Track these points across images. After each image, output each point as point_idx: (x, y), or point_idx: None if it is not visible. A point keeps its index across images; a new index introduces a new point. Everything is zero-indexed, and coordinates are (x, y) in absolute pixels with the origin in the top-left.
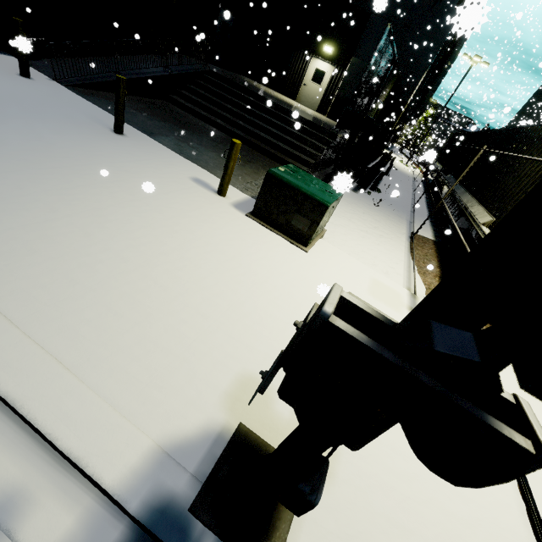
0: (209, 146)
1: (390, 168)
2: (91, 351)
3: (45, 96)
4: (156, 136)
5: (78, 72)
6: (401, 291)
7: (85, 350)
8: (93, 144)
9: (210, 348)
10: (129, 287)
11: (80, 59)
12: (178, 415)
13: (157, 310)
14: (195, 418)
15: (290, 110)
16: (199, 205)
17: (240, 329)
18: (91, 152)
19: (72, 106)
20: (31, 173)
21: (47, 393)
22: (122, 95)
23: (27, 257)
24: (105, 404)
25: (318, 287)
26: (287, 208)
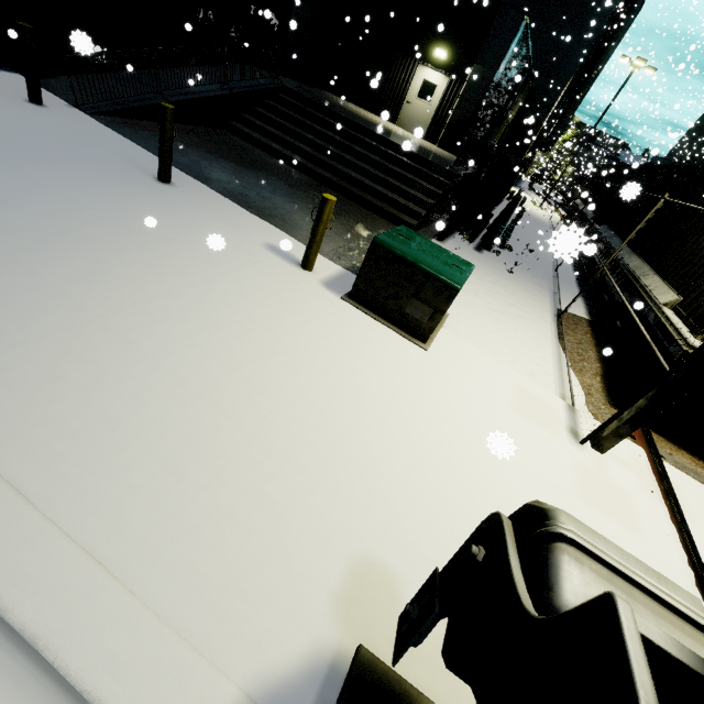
0: (285, 195)
1: (522, 214)
2: (142, 539)
3: (63, 131)
4: (214, 184)
5: (106, 94)
6: (555, 403)
7: (133, 537)
8: (131, 201)
9: (309, 518)
10: (190, 426)
11: (108, 75)
12: (271, 638)
13: (232, 461)
14: (295, 641)
15: (391, 140)
16: (278, 287)
17: (348, 482)
18: (129, 214)
19: (100, 144)
20: (48, 251)
21: (83, 620)
22: (169, 130)
23: (46, 388)
24: (167, 630)
25: (445, 405)
26: (400, 291)
